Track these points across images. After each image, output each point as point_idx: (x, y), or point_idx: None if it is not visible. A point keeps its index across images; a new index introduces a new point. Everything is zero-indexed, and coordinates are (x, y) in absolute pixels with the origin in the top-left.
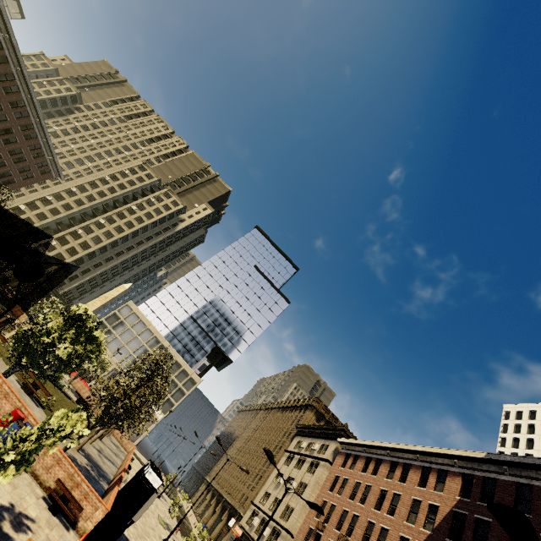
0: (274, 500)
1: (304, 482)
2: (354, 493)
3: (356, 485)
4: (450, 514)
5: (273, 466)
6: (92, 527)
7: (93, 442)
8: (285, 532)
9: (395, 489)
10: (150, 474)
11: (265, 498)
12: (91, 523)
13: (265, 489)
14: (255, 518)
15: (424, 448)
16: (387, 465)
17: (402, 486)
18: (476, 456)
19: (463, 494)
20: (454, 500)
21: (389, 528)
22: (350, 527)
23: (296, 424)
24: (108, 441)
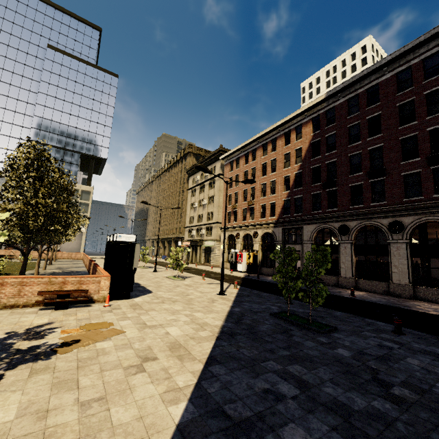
0: (198, 217)
1: (211, 196)
2: (246, 178)
3: (245, 174)
4: (310, 146)
5: (185, 203)
6: (107, 292)
7: (46, 268)
8: (214, 224)
9: (271, 158)
10: (120, 237)
11: (192, 220)
12: (104, 291)
13: (189, 216)
14: (192, 232)
15: (283, 120)
16: (260, 149)
17: (275, 153)
18: (319, 100)
19: (314, 131)
20: (310, 137)
21: (276, 179)
22: (252, 195)
23: (184, 172)
24: (59, 263)
